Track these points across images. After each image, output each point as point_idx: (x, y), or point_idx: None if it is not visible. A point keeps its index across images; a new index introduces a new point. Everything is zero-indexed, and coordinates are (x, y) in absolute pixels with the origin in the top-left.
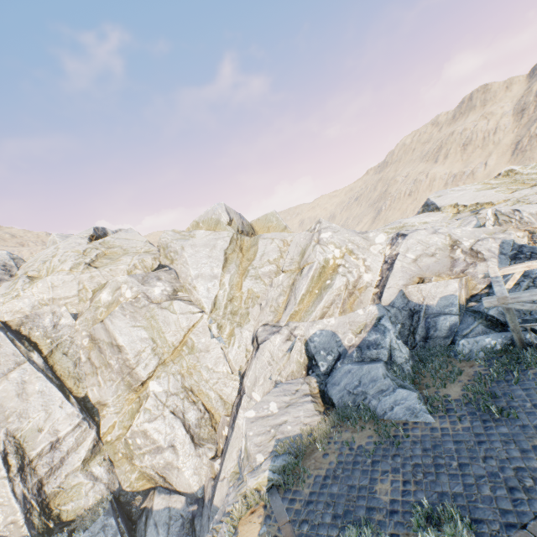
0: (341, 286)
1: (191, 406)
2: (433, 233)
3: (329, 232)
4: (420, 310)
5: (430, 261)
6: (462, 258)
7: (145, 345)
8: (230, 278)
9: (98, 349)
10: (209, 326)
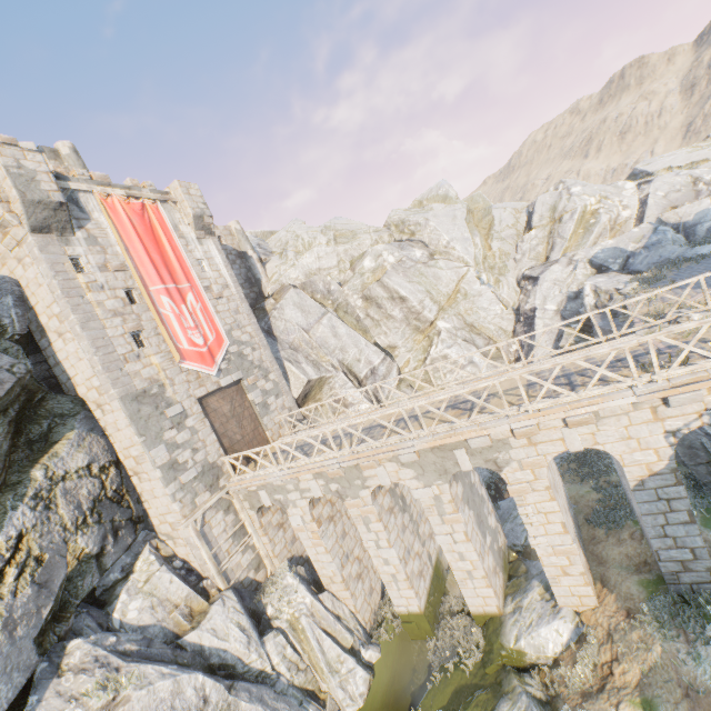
0: (605, 222)
1: (477, 337)
2: (675, 176)
3: (578, 187)
4: (678, 227)
5: (678, 195)
6: (705, 188)
7: (424, 296)
8: (479, 240)
9: (376, 306)
10: (478, 276)
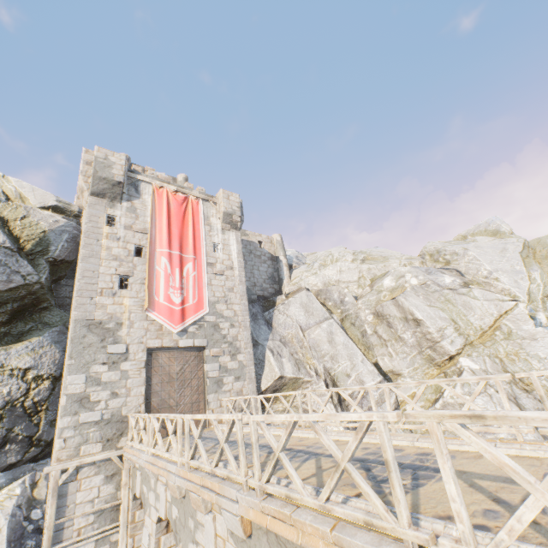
0: None
1: (523, 393)
2: None
3: None
4: None
5: None
6: None
7: (445, 323)
8: (539, 275)
9: (386, 324)
10: (530, 314)
